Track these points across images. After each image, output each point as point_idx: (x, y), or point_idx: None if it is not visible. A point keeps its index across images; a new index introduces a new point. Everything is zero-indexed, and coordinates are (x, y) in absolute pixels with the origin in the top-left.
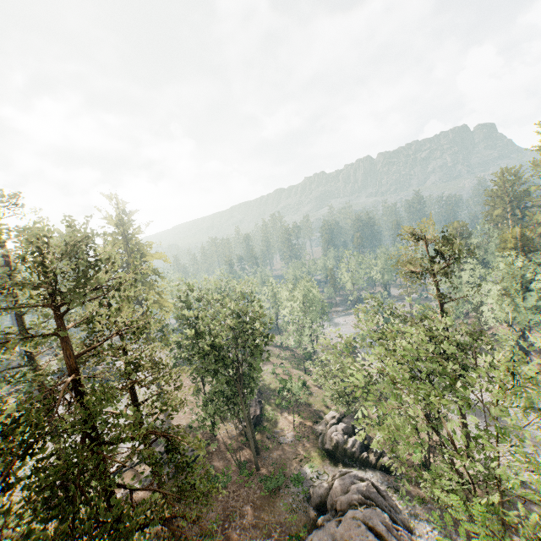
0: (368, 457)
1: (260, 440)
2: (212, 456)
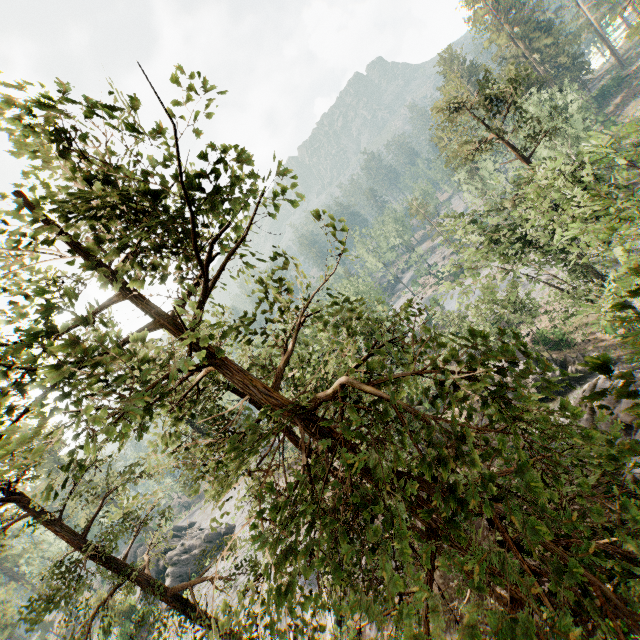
0: (577, 369)
1: None
2: None
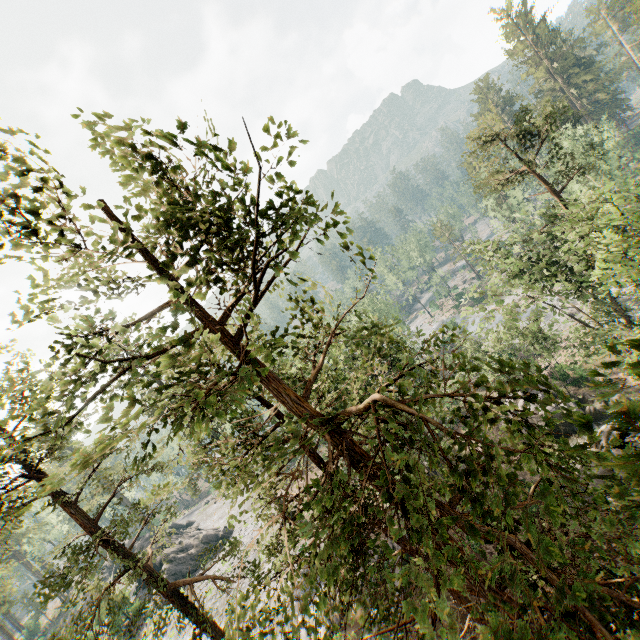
0: (595, 408)
1: None
2: None
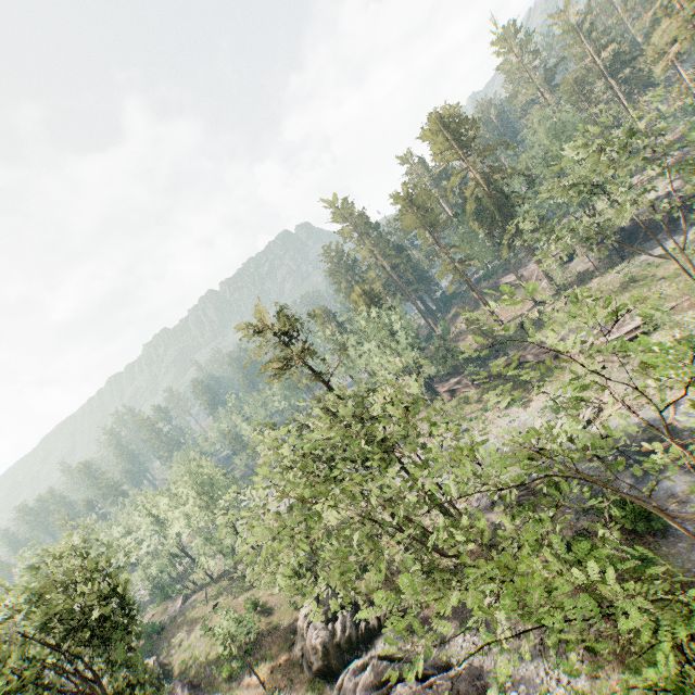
0: (369, 624)
1: None
2: None
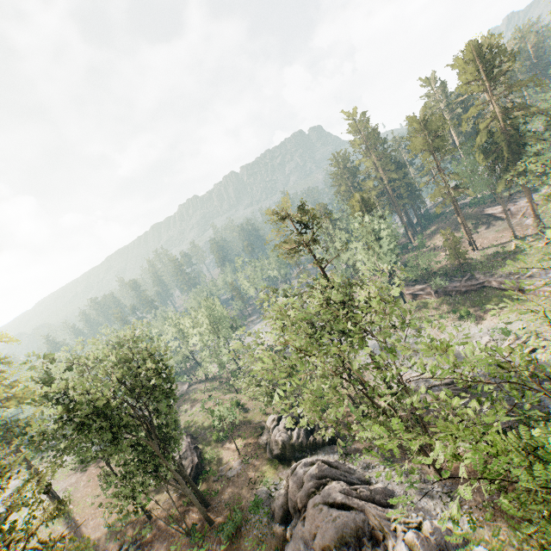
0: (315, 439)
1: (207, 489)
2: (152, 543)
